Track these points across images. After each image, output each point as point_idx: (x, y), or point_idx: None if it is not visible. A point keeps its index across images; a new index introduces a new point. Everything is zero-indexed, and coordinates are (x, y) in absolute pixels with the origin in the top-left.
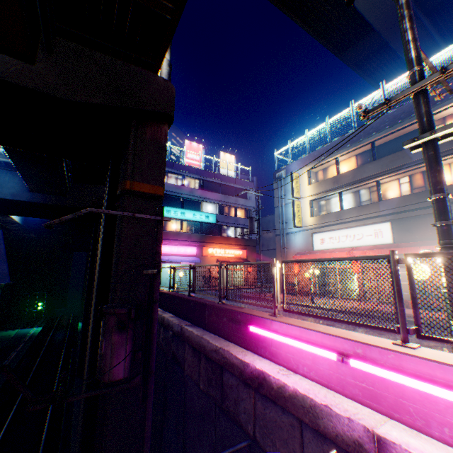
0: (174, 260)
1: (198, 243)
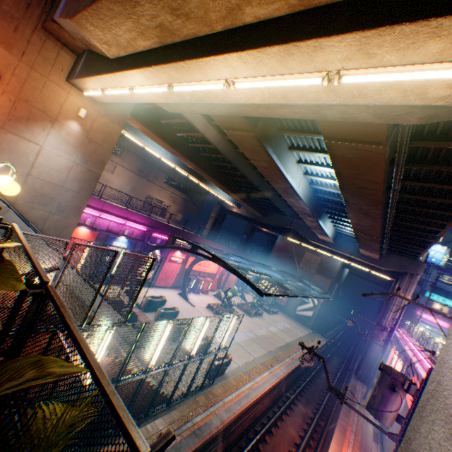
0: (425, 323)
1: (450, 322)
